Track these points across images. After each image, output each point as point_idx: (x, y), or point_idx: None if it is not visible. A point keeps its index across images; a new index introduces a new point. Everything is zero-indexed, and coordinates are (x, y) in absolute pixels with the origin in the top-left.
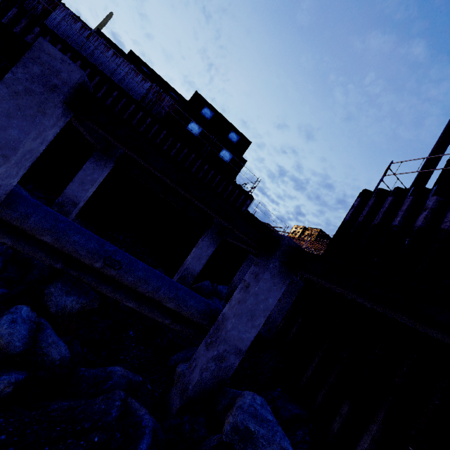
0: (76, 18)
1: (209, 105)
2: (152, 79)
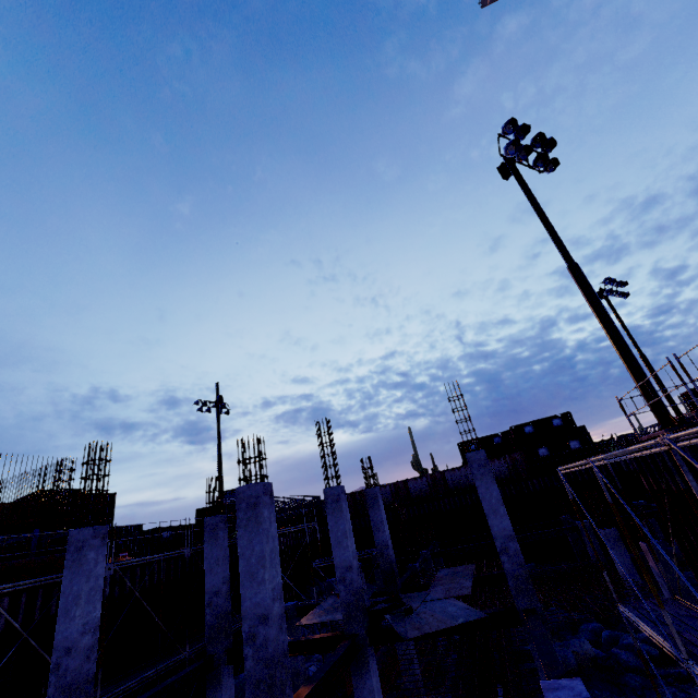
0: (453, 469)
1: (524, 424)
2: (500, 455)
